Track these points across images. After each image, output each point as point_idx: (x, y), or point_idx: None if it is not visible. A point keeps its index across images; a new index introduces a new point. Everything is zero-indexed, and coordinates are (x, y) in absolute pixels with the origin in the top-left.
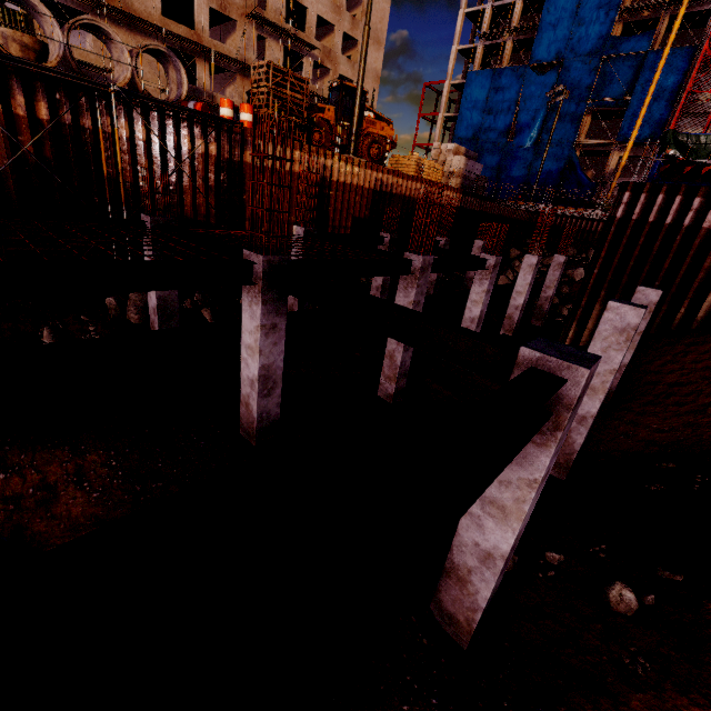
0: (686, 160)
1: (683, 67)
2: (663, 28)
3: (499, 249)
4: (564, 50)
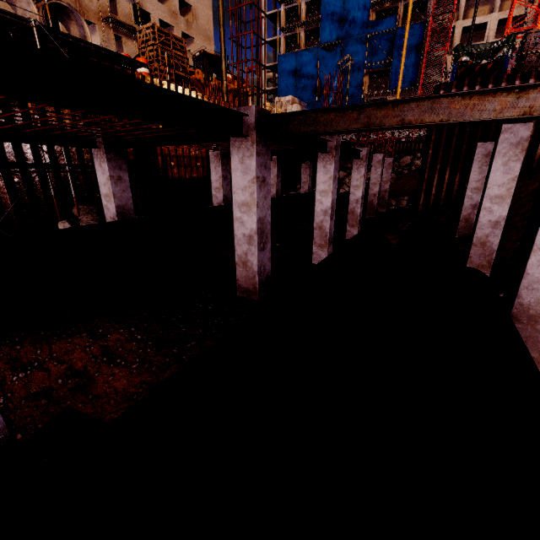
0: (475, 62)
1: (420, 36)
2: (401, 13)
3: (366, 143)
4: (342, 33)
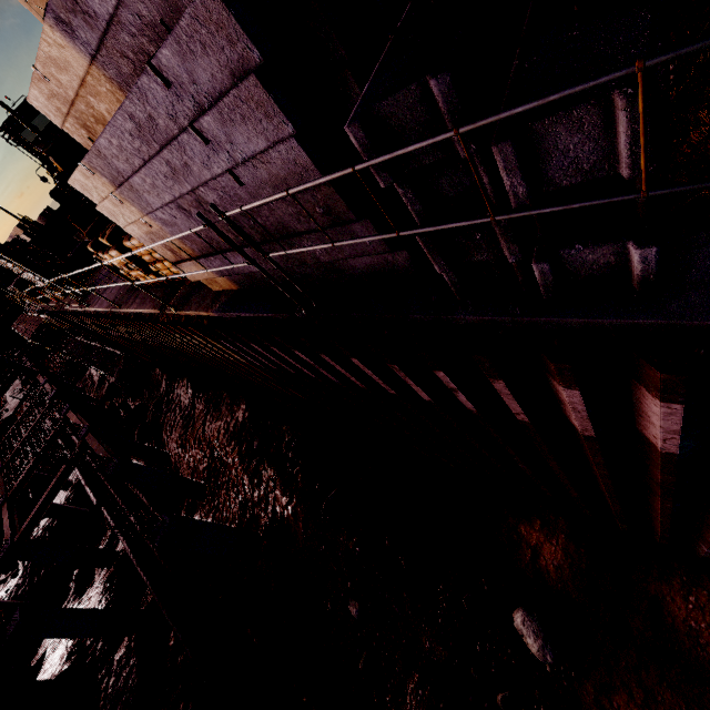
0: None
1: None
2: None
3: None
4: None
